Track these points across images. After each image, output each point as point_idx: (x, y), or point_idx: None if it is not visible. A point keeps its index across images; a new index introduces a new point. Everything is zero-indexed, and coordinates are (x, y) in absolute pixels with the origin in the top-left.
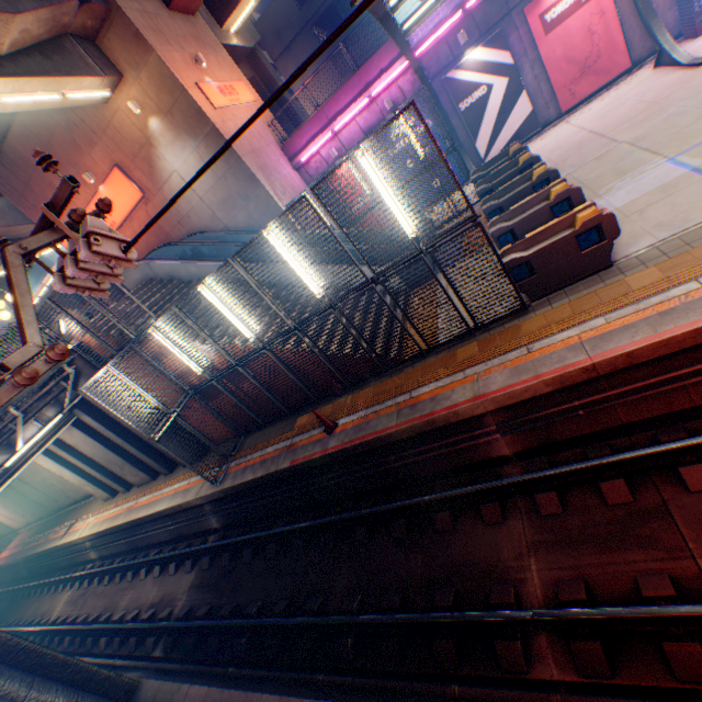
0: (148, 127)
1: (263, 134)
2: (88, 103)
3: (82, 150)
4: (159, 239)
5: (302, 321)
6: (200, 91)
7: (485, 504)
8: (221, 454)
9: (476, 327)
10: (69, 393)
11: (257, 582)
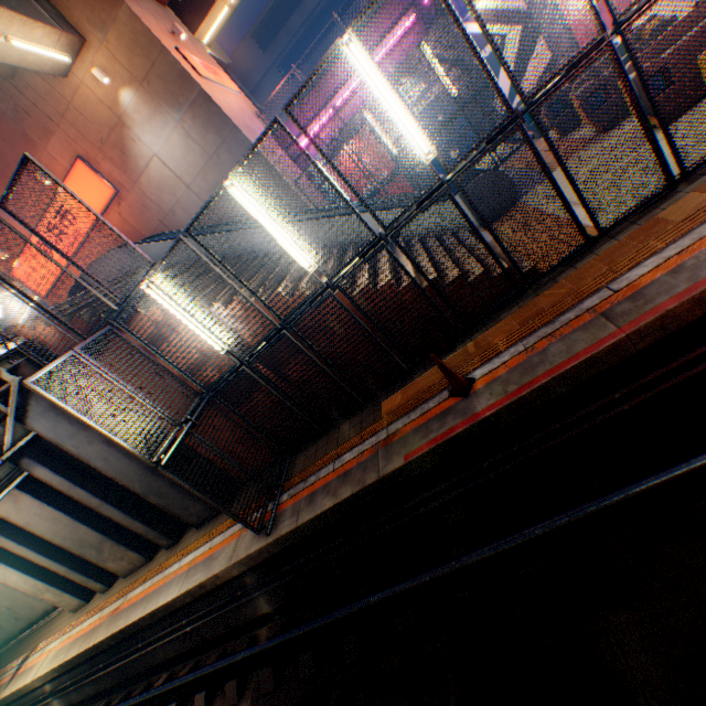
0: (119, 103)
1: (254, 120)
2: (40, 68)
3: (35, 145)
4: None
5: (392, 222)
6: (181, 56)
7: None
8: (261, 486)
9: (681, 174)
10: (10, 423)
11: (397, 702)
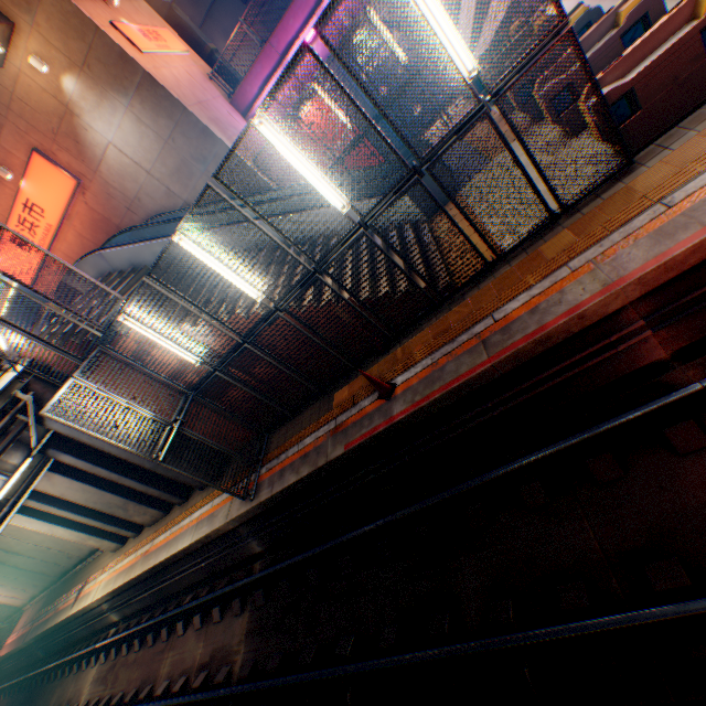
0: (62, 90)
1: (206, 87)
2: None
3: None
4: (109, 236)
5: (323, 258)
6: (117, 32)
7: (670, 427)
8: (245, 462)
9: (560, 210)
10: (33, 428)
11: (339, 611)
